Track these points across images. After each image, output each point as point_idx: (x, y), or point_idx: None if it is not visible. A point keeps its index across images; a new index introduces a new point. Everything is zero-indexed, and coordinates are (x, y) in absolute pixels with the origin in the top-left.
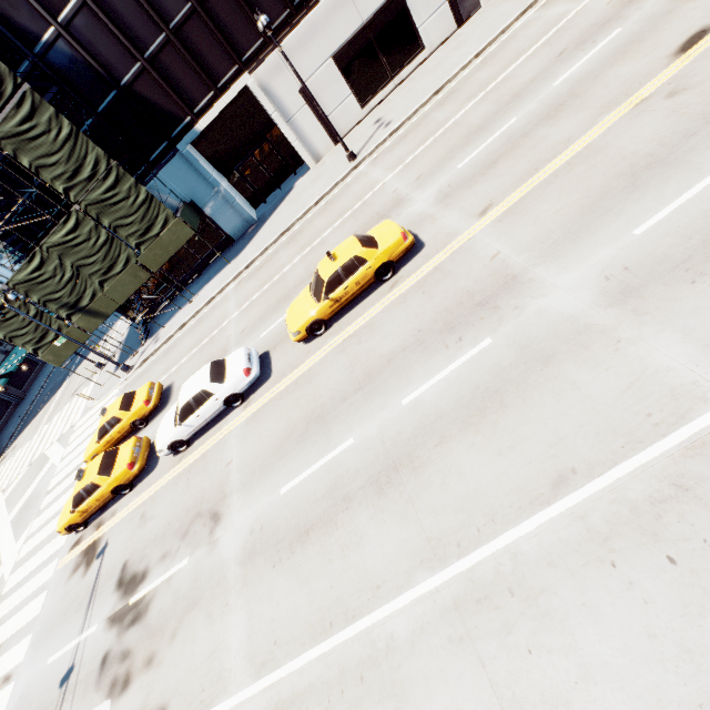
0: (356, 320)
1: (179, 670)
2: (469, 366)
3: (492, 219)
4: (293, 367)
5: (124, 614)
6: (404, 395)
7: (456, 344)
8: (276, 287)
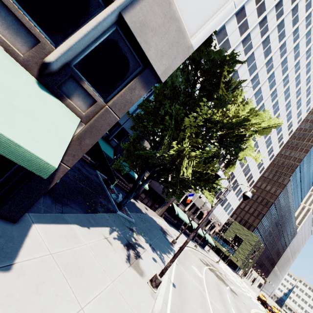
0: None
1: None
2: None
3: None
4: None
5: None
6: None
7: None
8: None
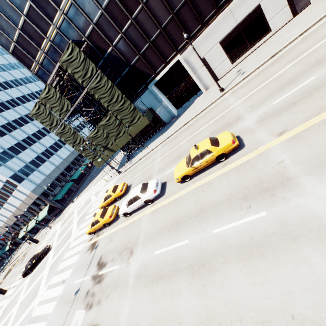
0: (204, 178)
1: (106, 312)
2: (250, 224)
3: (284, 139)
4: (173, 193)
5: (96, 277)
6: (215, 227)
7: (246, 209)
8: (176, 151)
